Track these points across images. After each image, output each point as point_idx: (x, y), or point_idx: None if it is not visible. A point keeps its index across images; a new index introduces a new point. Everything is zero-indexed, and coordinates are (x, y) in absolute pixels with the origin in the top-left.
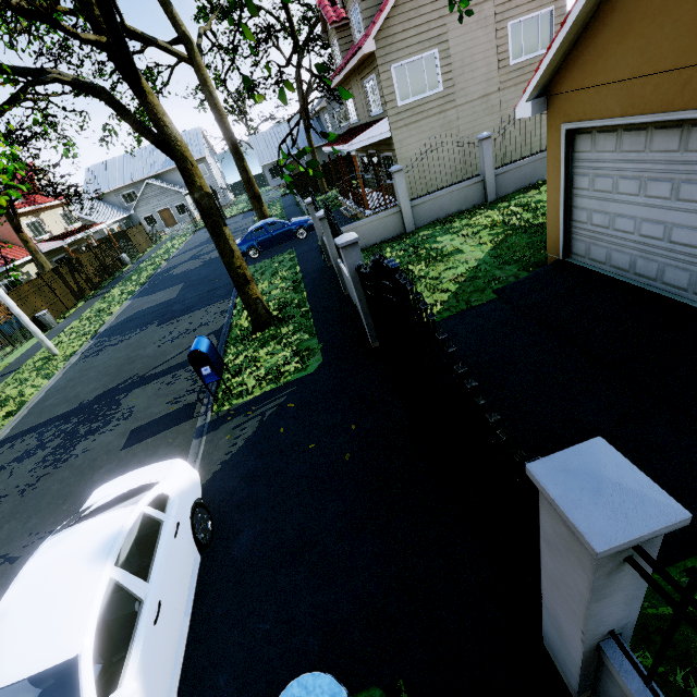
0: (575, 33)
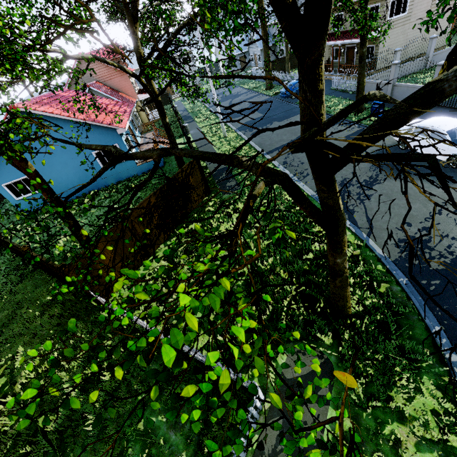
0: None
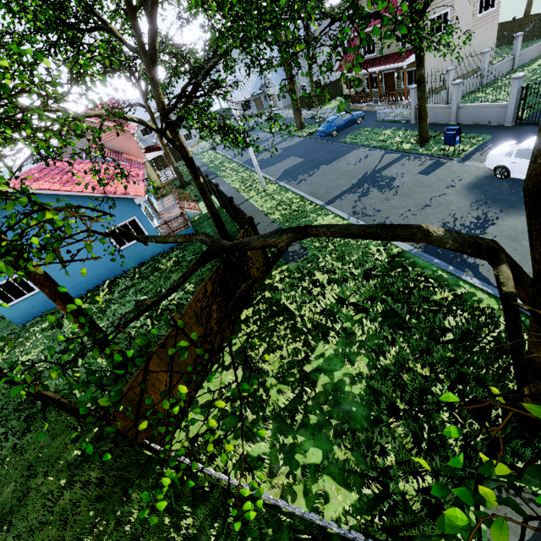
0: None
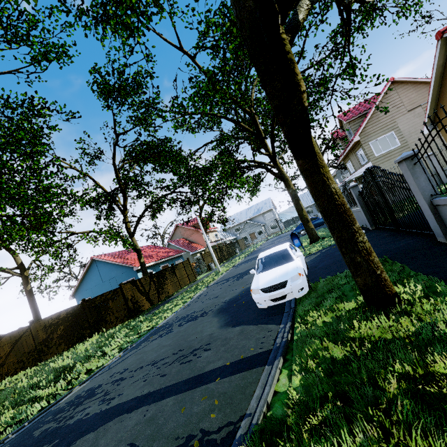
0: (434, 103)
